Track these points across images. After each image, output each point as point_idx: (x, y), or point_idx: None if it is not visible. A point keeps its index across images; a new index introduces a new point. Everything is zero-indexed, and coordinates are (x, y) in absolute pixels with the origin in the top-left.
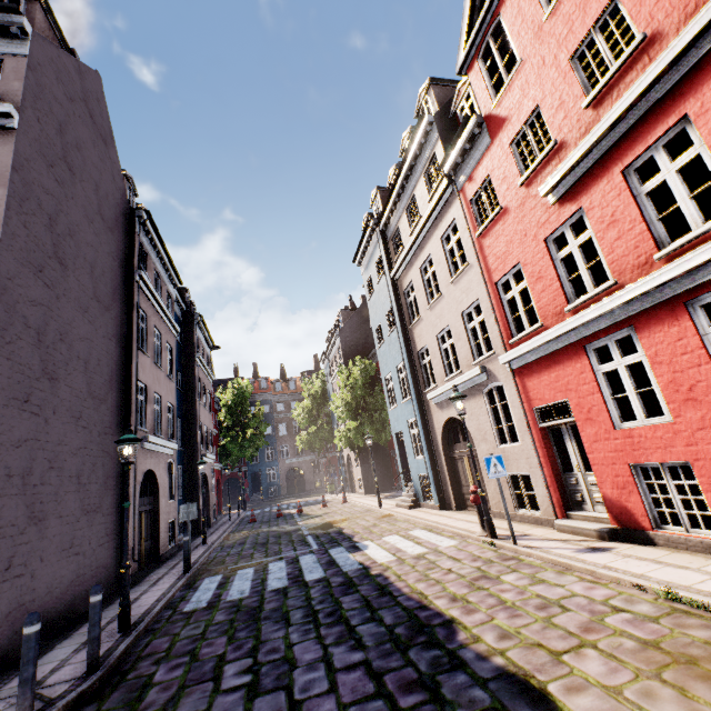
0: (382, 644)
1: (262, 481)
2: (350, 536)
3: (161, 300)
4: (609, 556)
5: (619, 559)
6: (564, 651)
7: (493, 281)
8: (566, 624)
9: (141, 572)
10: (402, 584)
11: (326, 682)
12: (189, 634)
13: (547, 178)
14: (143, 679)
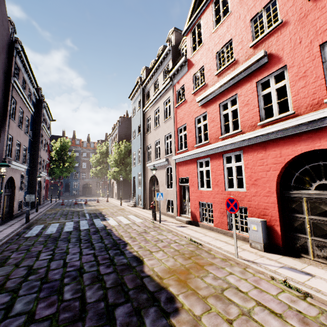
0: (101, 249)
1: (70, 187)
2: (104, 215)
3: (25, 94)
4: (185, 228)
5: (186, 229)
6: (154, 251)
7: (177, 127)
8: (159, 245)
9: (3, 221)
10: (116, 232)
11: (78, 258)
12: (27, 244)
13: (200, 95)
14: (6, 256)
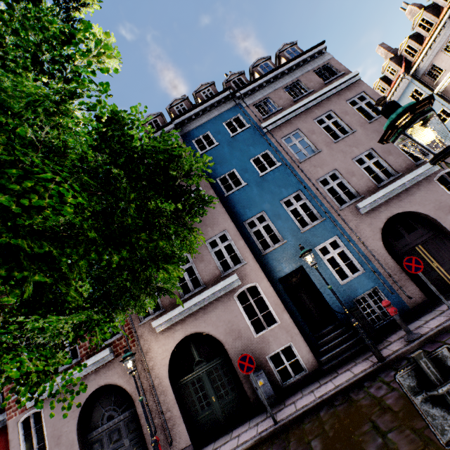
0: None
1: None
2: None
3: None
4: None
5: None
6: None
7: None
8: None
9: None
10: None
11: None
12: None
13: None
14: None
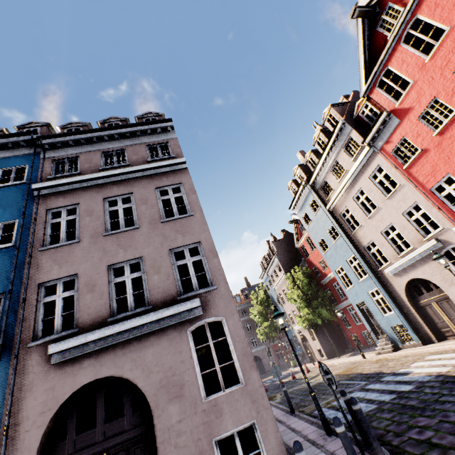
0: None
1: None
2: (377, 372)
3: None
4: None
5: None
6: None
7: (427, 189)
8: None
9: None
10: None
11: None
12: (385, 424)
13: None
14: (410, 441)
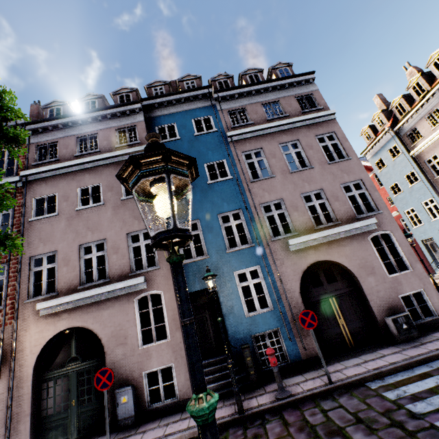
0: None
1: None
2: None
3: None
4: None
5: None
6: None
7: None
8: None
9: None
10: None
11: None
12: None
13: None
14: None
